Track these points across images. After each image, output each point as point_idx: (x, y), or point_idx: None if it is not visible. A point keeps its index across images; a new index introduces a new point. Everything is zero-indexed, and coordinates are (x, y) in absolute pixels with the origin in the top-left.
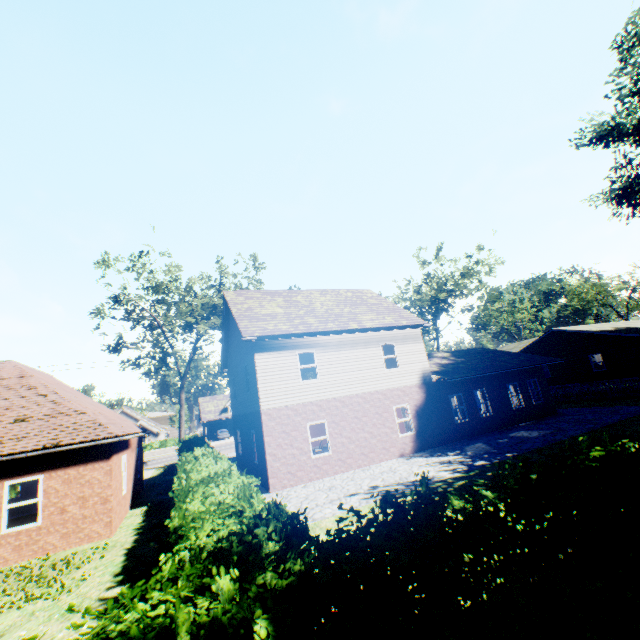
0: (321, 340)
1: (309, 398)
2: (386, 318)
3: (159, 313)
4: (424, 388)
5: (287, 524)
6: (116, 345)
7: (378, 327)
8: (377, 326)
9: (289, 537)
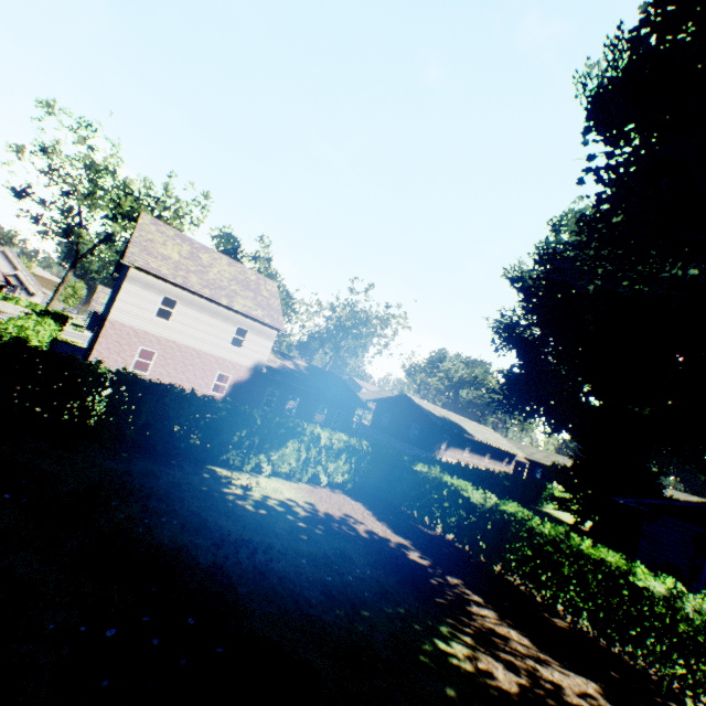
0: (190, 297)
1: (154, 331)
2: (258, 311)
3: (84, 187)
4: (253, 373)
5: (18, 338)
6: (21, 191)
7: (243, 313)
8: (243, 312)
9: (16, 341)
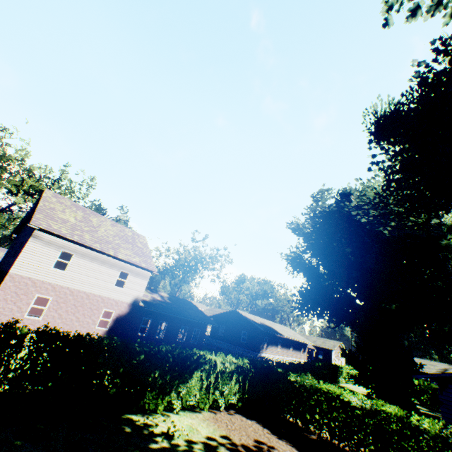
0: (84, 250)
1: (50, 280)
2: (136, 258)
3: None
4: (131, 306)
5: None
6: None
7: (126, 260)
8: (126, 259)
9: None
